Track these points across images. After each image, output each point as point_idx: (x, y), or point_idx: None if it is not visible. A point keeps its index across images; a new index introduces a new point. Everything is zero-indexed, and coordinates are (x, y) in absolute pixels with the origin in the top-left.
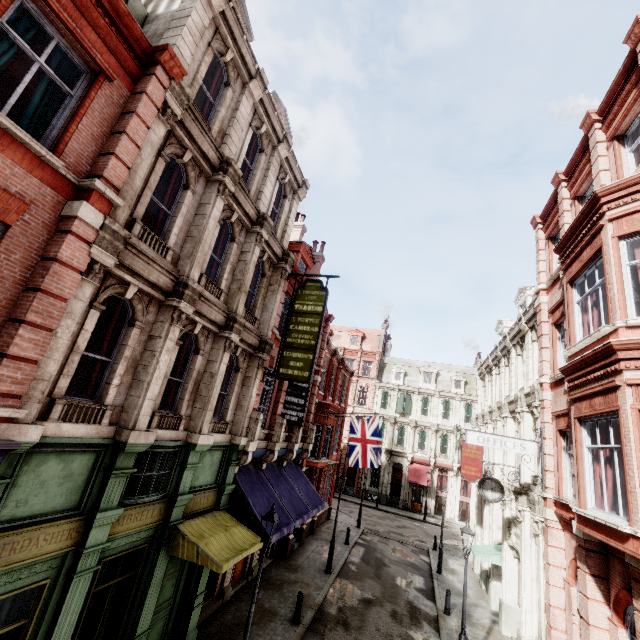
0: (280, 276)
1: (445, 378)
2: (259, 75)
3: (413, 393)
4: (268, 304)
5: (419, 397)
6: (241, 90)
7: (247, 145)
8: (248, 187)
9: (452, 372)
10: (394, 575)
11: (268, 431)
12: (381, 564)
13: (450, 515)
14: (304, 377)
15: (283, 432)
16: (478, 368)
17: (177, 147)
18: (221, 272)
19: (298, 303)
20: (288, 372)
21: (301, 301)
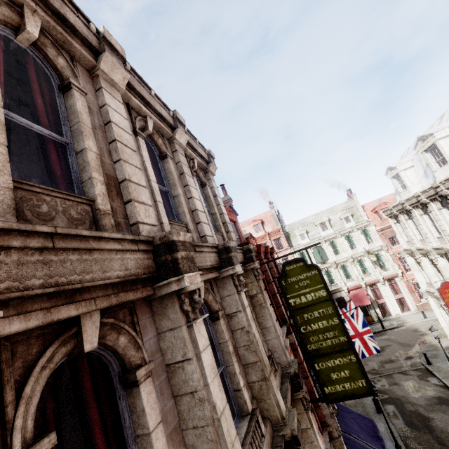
0: (255, 280)
1: (335, 220)
2: (104, 43)
3: (321, 243)
4: (265, 323)
5: (327, 244)
6: (91, 84)
7: (150, 167)
8: (183, 223)
9: (338, 213)
10: (448, 430)
11: (324, 430)
12: (424, 420)
13: (395, 313)
14: (362, 388)
15: (335, 418)
16: (384, 211)
17: (48, 353)
18: (232, 382)
19: (291, 297)
20: (337, 389)
21: (293, 293)
